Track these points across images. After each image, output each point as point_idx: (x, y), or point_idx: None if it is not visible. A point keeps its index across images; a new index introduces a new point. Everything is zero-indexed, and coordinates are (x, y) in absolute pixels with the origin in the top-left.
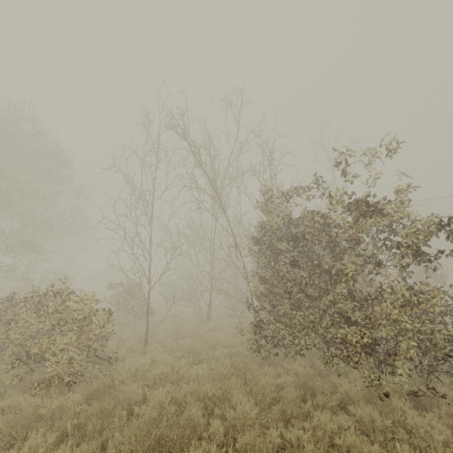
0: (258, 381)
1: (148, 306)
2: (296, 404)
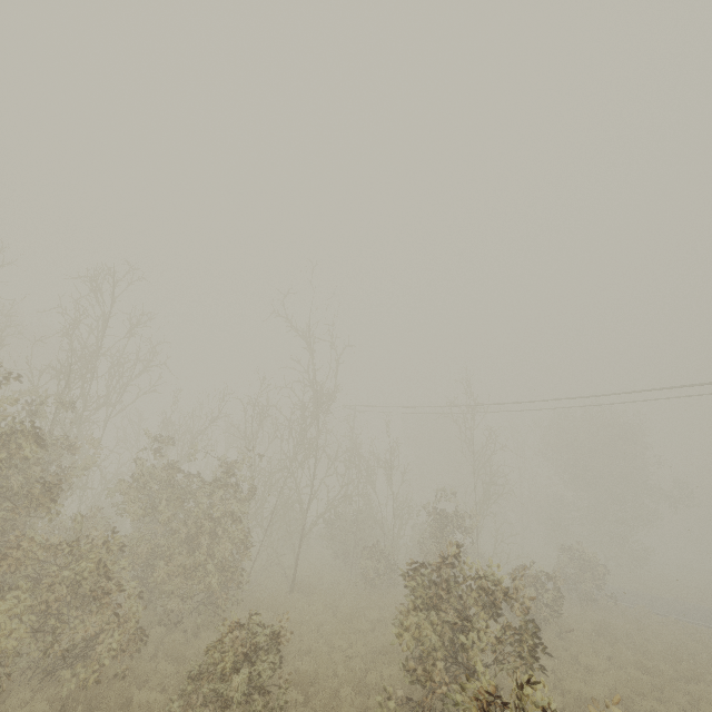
0: None
1: None
2: None
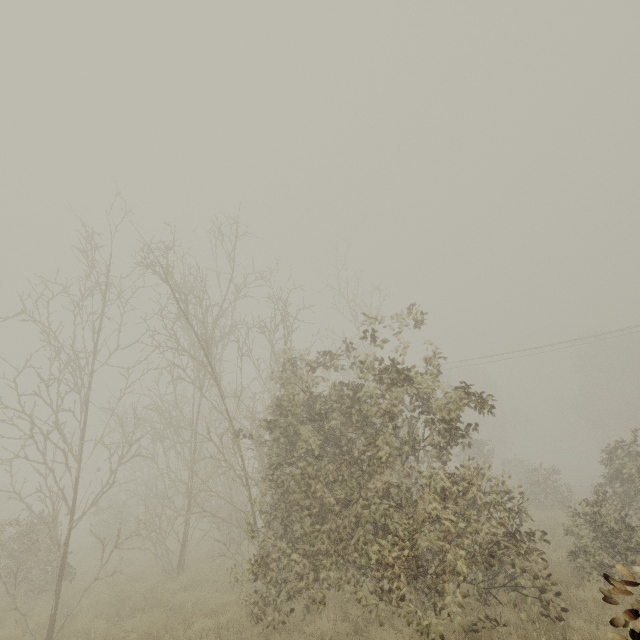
0: None
1: (63, 560)
2: None
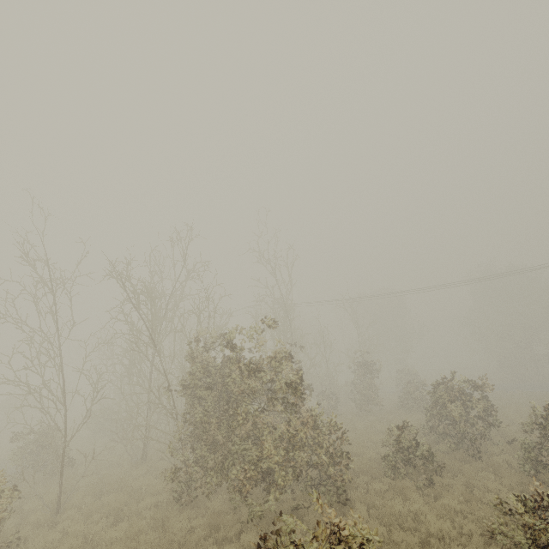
0: (173, 529)
1: (62, 465)
2: (199, 543)
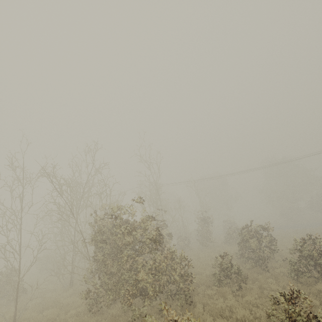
0: None
1: (17, 294)
2: None
